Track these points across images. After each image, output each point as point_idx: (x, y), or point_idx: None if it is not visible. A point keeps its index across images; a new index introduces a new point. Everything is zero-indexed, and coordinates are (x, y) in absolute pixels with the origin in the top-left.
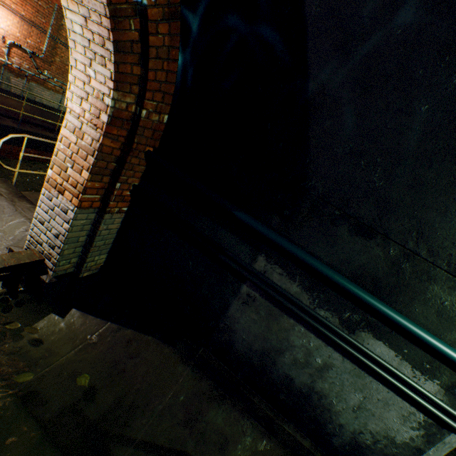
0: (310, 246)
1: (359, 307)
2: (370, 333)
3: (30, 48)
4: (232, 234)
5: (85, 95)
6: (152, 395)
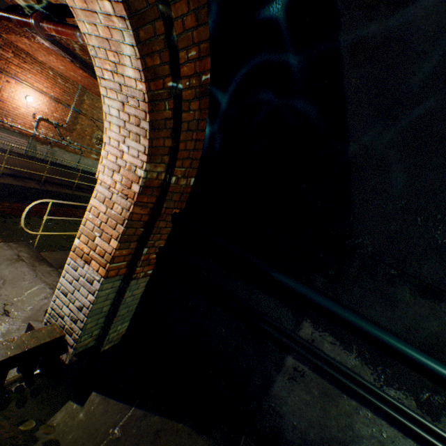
0: (364, 310)
1: (440, 385)
2: None
3: (56, 120)
4: (270, 296)
5: (117, 167)
6: None
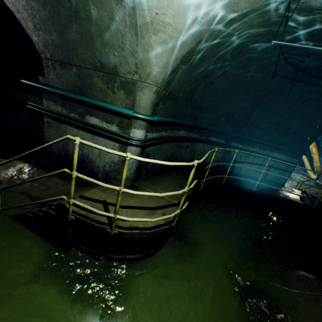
0: (55, 85)
1: (81, 105)
2: (89, 115)
3: None
4: (31, 94)
5: None
6: (14, 178)
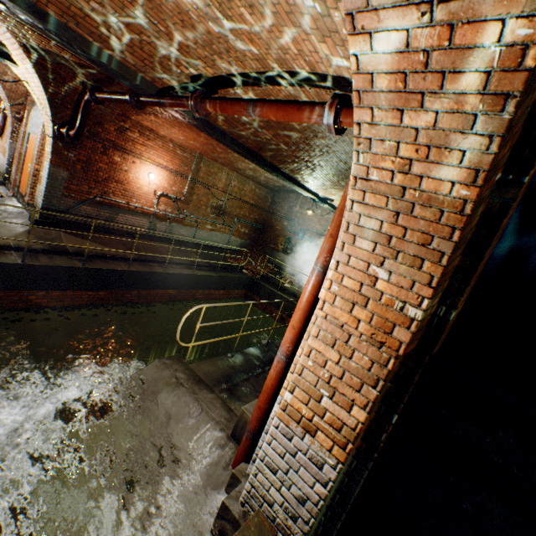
0: None
1: None
2: None
3: (174, 193)
4: None
5: (361, 298)
6: None
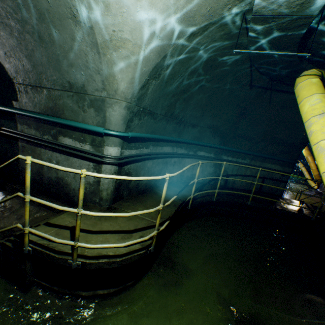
0: (29, 108)
1: (54, 126)
2: (62, 136)
3: None
4: (6, 120)
5: None
6: None
